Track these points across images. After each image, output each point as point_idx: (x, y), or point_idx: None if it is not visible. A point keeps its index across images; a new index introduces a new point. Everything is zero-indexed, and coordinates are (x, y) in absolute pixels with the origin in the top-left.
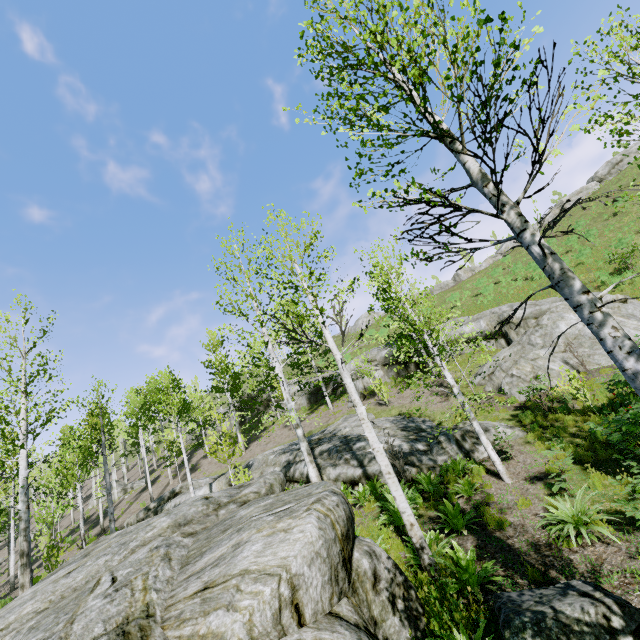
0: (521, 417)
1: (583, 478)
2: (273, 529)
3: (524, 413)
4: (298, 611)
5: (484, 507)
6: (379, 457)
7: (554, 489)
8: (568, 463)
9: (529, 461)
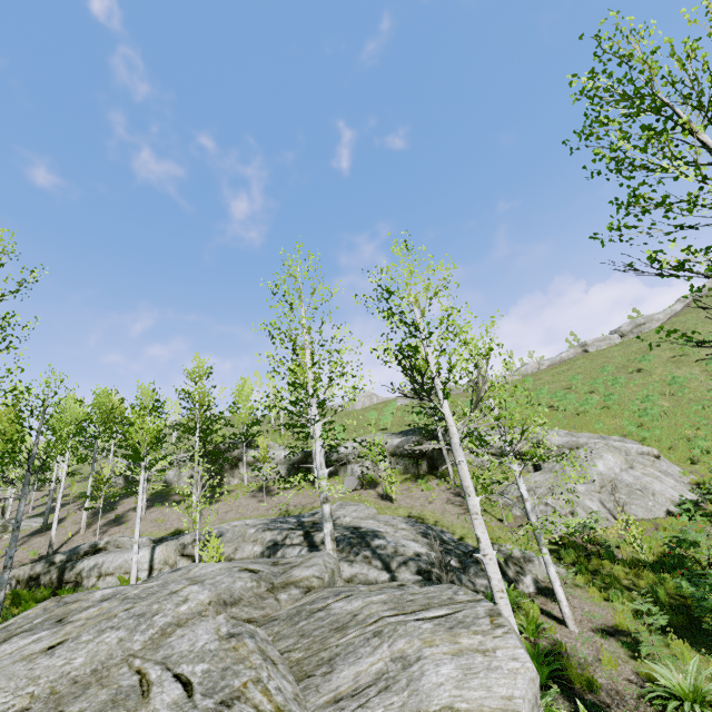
0: (562, 554)
1: (661, 643)
2: (457, 645)
3: (566, 550)
4: None
5: (568, 658)
6: (492, 567)
7: (646, 651)
8: (662, 623)
9: (587, 609)
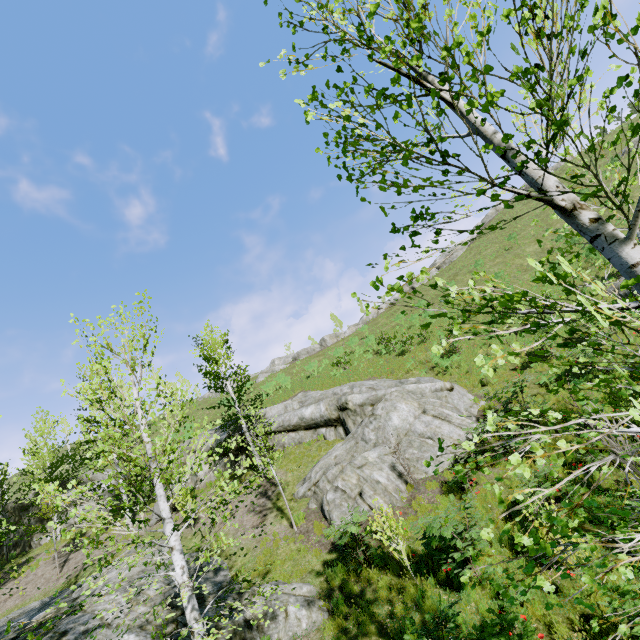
0: (330, 575)
1: None
2: None
3: (334, 567)
4: None
5: None
6: None
7: None
8: None
9: None
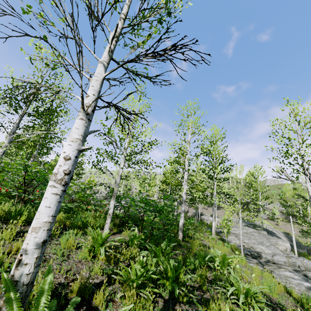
0: None
1: None
2: (282, 242)
3: None
4: (286, 251)
5: None
6: (294, 241)
7: None
8: None
9: None
